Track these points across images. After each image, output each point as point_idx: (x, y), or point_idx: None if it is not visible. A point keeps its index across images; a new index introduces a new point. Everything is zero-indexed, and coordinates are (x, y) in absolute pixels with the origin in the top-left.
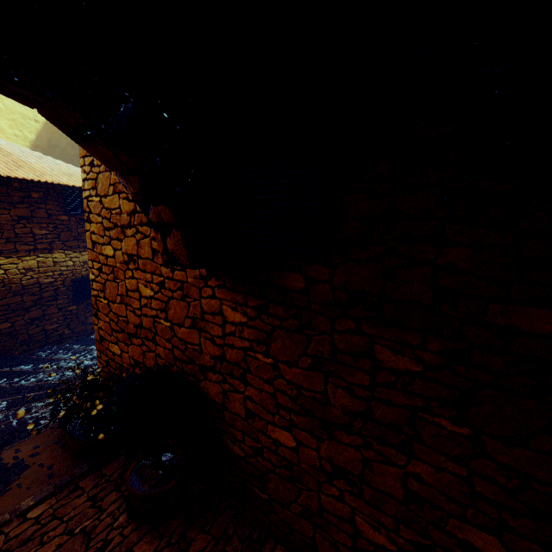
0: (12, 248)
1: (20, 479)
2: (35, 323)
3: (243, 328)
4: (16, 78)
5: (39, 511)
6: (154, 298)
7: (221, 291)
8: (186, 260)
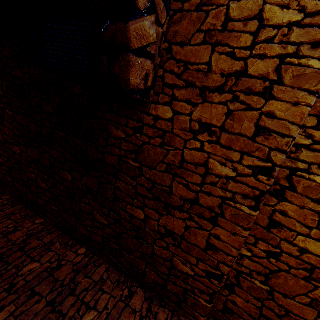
0: None
1: None
2: None
3: None
4: None
5: None
6: None
7: None
8: None
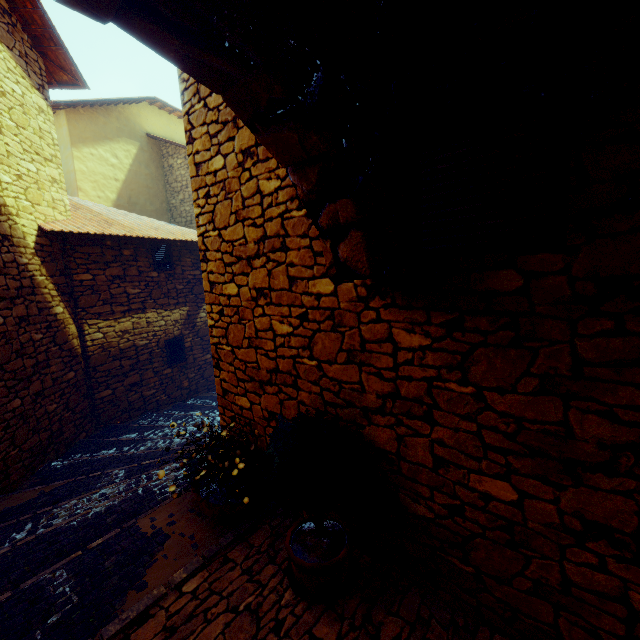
0: (109, 310)
1: (164, 550)
2: (134, 389)
3: (425, 353)
4: (226, 44)
5: (193, 584)
6: (294, 335)
7: (389, 311)
8: (366, 268)
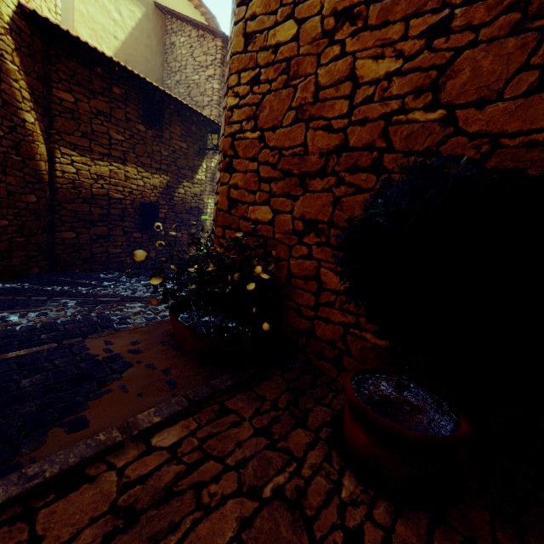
0: (87, 146)
1: (121, 380)
2: (100, 241)
3: None
4: None
5: (171, 436)
6: (401, 73)
7: None
8: None
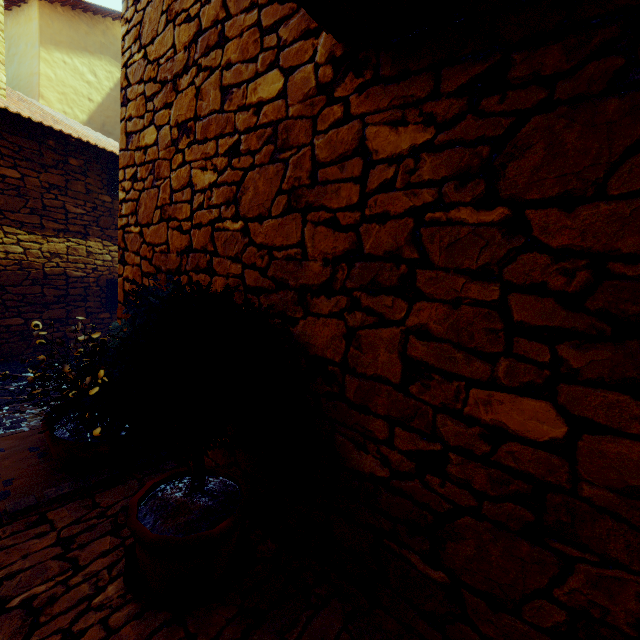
0: (37, 223)
1: None
2: (56, 325)
3: (419, 158)
4: None
5: None
6: (217, 185)
7: (366, 95)
8: None
